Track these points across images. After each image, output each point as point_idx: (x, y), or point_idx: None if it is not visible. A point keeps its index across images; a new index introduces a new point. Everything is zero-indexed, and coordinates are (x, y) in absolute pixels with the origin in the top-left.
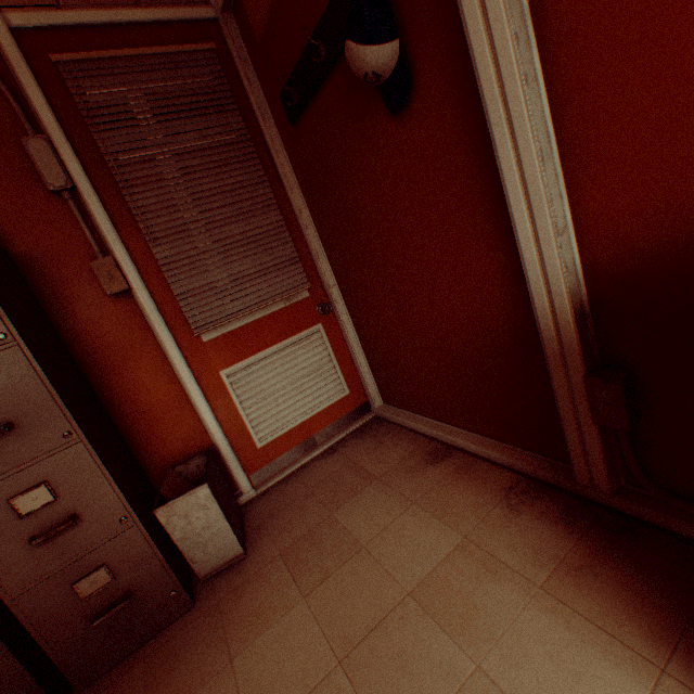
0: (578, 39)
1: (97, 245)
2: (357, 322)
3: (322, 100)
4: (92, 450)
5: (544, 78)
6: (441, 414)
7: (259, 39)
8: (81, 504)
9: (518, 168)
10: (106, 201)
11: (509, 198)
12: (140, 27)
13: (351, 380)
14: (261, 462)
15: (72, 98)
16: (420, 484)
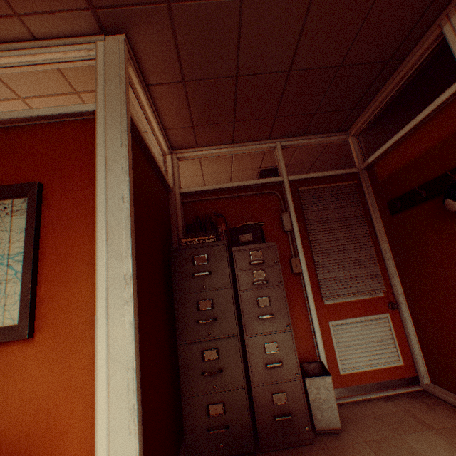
0: None
1: (293, 252)
2: (415, 319)
3: (416, 209)
4: (292, 336)
5: None
6: None
7: (379, 181)
8: (283, 358)
9: None
10: (300, 236)
11: None
12: (327, 176)
13: (405, 355)
14: (340, 383)
15: (298, 200)
16: None
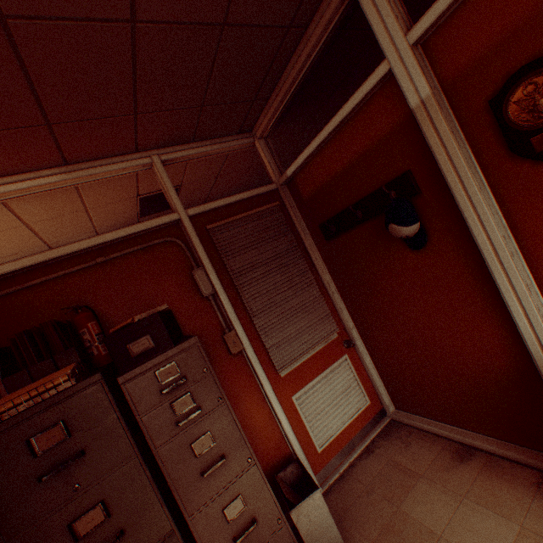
0: (539, 241)
1: (224, 323)
2: (371, 351)
3: (353, 232)
4: (260, 469)
5: (520, 251)
6: (454, 420)
7: (305, 199)
8: (256, 510)
9: (513, 291)
10: (229, 296)
11: (507, 303)
12: (242, 201)
13: (370, 392)
14: (321, 463)
15: (212, 243)
16: (460, 480)
